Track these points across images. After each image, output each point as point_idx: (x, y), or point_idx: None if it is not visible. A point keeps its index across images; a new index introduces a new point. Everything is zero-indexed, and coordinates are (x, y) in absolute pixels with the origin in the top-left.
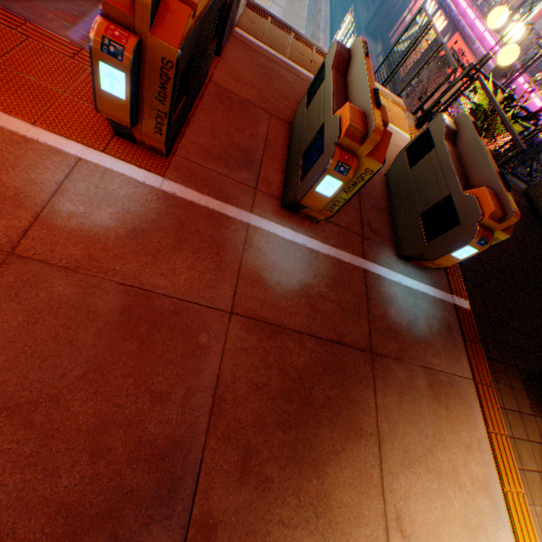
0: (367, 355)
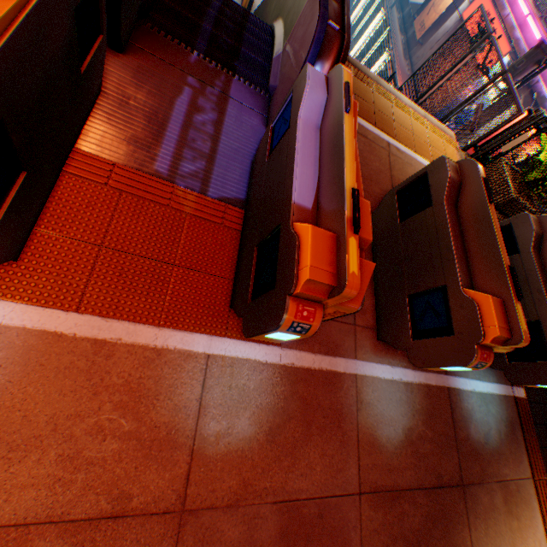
0: (459, 489)
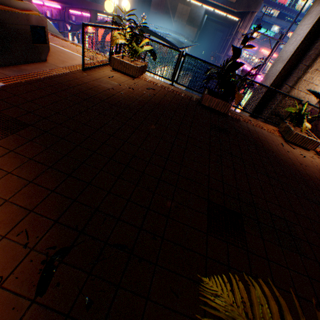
0: None
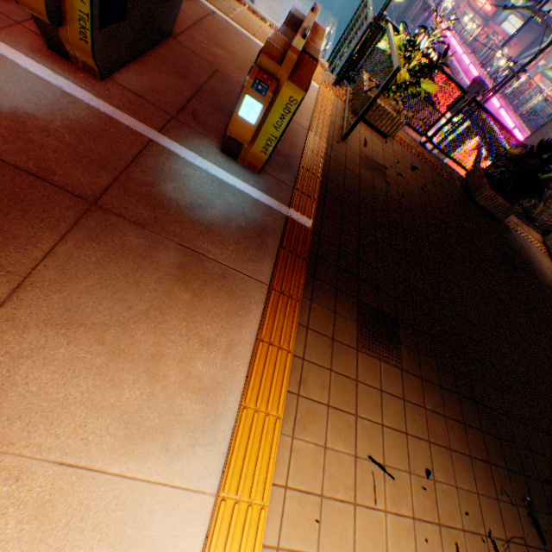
0: (83, 204)
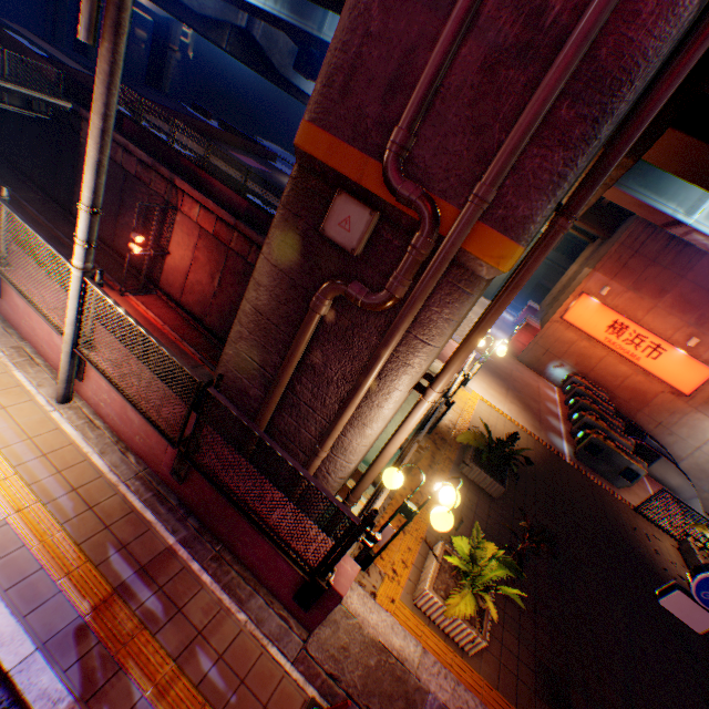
0: (538, 420)
